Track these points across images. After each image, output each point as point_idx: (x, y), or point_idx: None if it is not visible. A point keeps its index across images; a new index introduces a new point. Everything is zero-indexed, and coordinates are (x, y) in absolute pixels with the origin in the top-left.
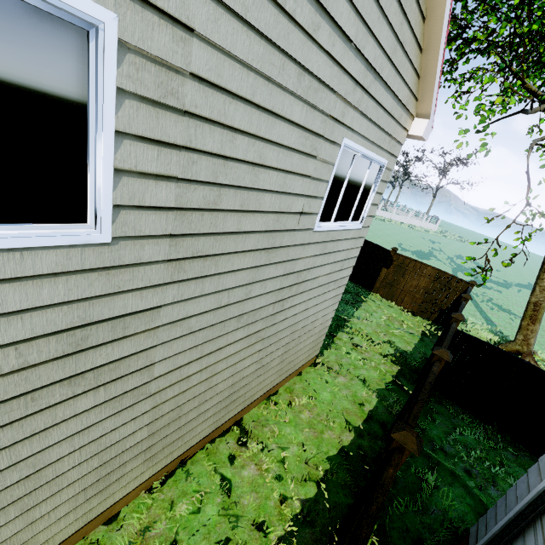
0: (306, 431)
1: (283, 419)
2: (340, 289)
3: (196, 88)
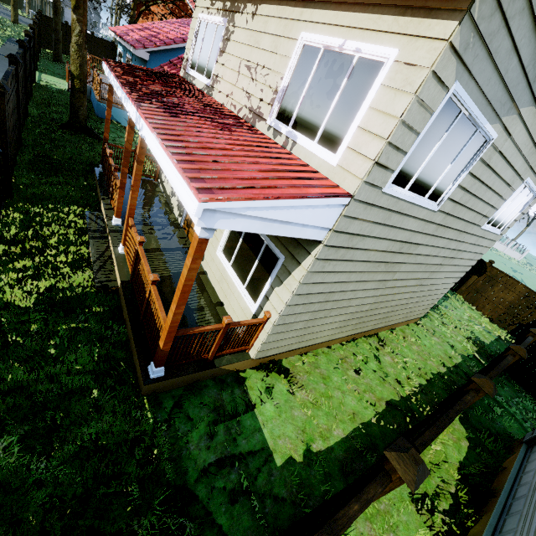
0: (416, 355)
1: (401, 343)
2: (461, 274)
3: (496, 156)
